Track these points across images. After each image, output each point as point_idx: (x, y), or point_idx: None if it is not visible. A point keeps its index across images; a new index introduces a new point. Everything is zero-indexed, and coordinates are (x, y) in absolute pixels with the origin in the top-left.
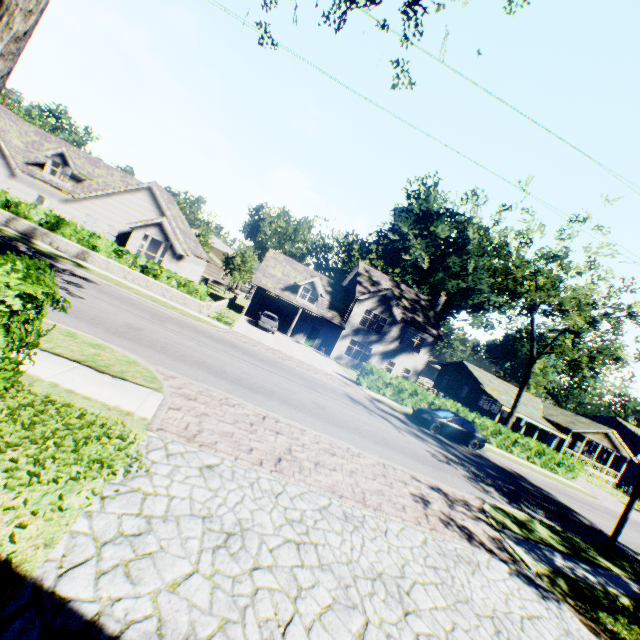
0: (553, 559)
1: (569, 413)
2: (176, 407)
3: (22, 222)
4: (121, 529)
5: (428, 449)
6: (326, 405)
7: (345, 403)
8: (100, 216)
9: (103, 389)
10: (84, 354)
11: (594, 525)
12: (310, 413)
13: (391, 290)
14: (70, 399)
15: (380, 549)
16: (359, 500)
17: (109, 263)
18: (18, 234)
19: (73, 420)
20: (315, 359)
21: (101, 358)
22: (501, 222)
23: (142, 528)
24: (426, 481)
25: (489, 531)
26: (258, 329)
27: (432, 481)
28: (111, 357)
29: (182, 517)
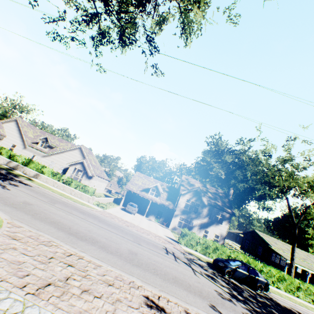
0: None
1: None
2: None
3: (13, 162)
4: None
5: (215, 288)
6: (139, 252)
7: (158, 252)
8: (57, 161)
9: None
10: None
11: None
12: (119, 255)
13: (199, 187)
14: None
15: None
16: None
17: (47, 178)
18: (8, 167)
19: None
20: (155, 228)
21: None
22: (251, 146)
23: None
24: None
25: None
26: (125, 212)
27: None
28: None
29: None
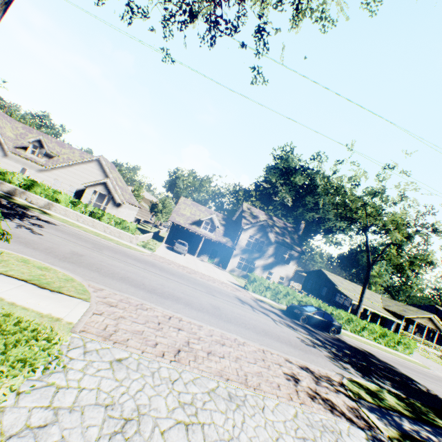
0: (401, 423)
1: (401, 303)
2: (99, 312)
3: (7, 185)
4: (28, 422)
5: (298, 336)
6: (220, 306)
7: (235, 303)
8: (64, 179)
9: (41, 301)
10: (32, 275)
11: (430, 391)
12: (207, 312)
13: (266, 221)
14: (10, 310)
15: (258, 424)
16: (242, 382)
17: (67, 210)
18: (3, 193)
19: (8, 327)
20: (214, 272)
21: (45, 277)
22: (337, 171)
23: (48, 420)
24: (297, 362)
25: (348, 402)
26: (173, 252)
27: (301, 362)
28: (53, 276)
29: (87, 407)
